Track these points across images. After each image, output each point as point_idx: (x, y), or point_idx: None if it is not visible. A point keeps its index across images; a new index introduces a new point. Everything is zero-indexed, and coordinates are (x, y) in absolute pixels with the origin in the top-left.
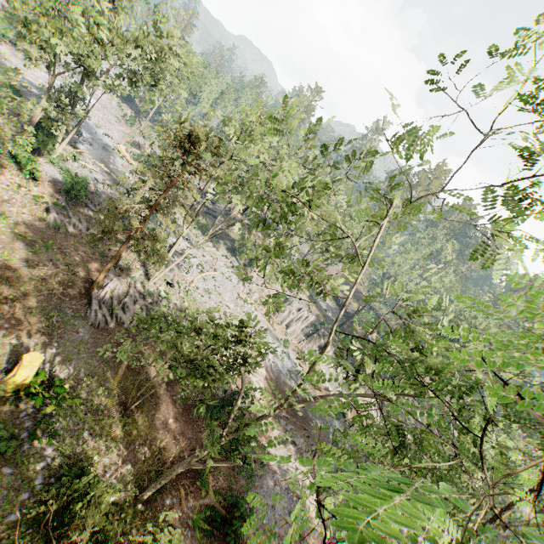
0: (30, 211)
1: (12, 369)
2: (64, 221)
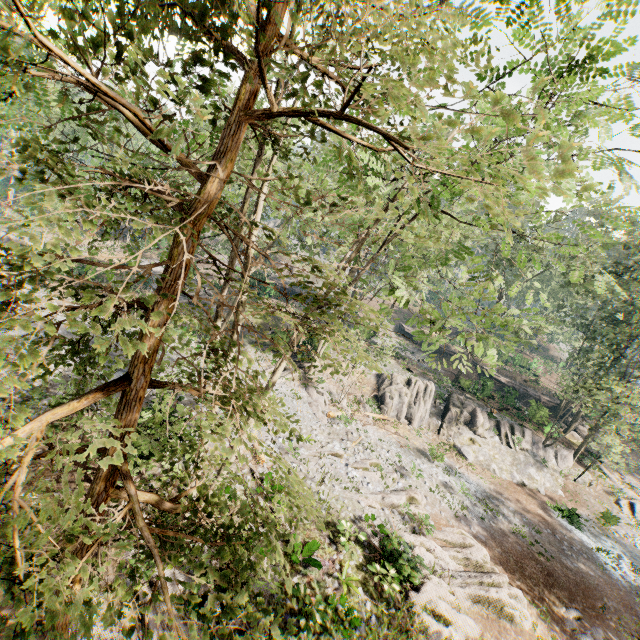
0: None
1: None
2: None
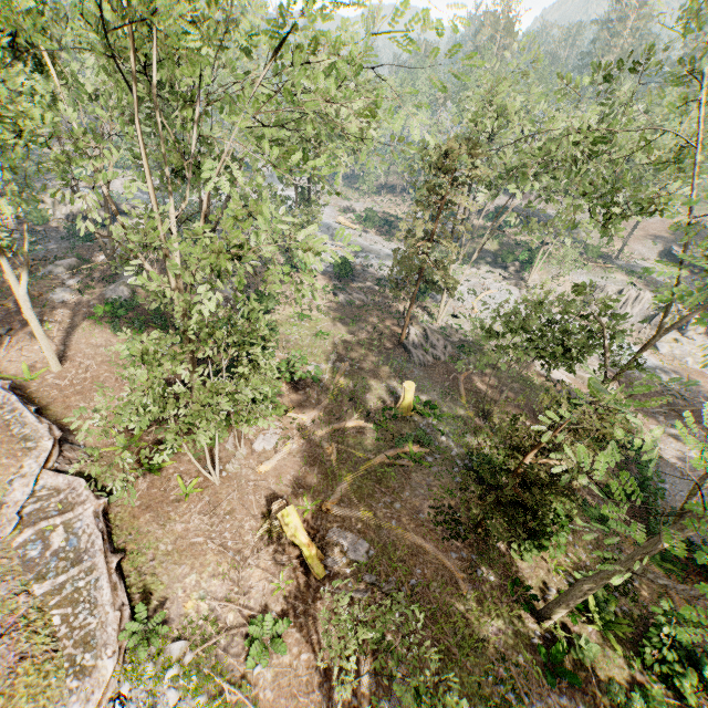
0: (327, 300)
1: (394, 401)
2: (350, 298)
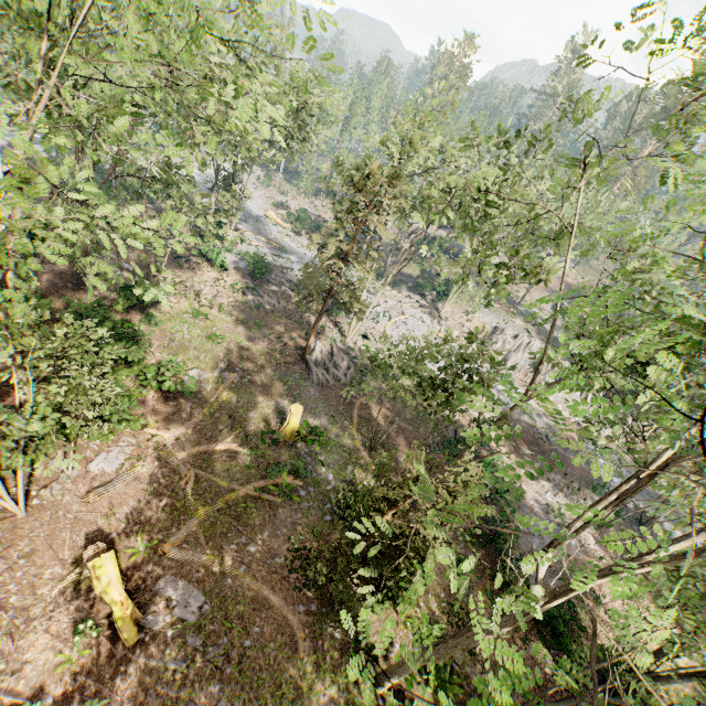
0: (233, 299)
1: (280, 422)
2: (260, 300)
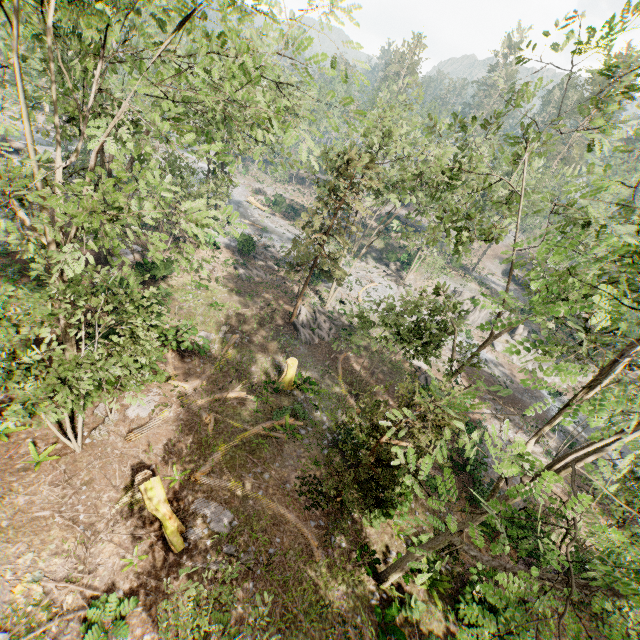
0: (227, 273)
1: (278, 375)
2: (250, 273)
